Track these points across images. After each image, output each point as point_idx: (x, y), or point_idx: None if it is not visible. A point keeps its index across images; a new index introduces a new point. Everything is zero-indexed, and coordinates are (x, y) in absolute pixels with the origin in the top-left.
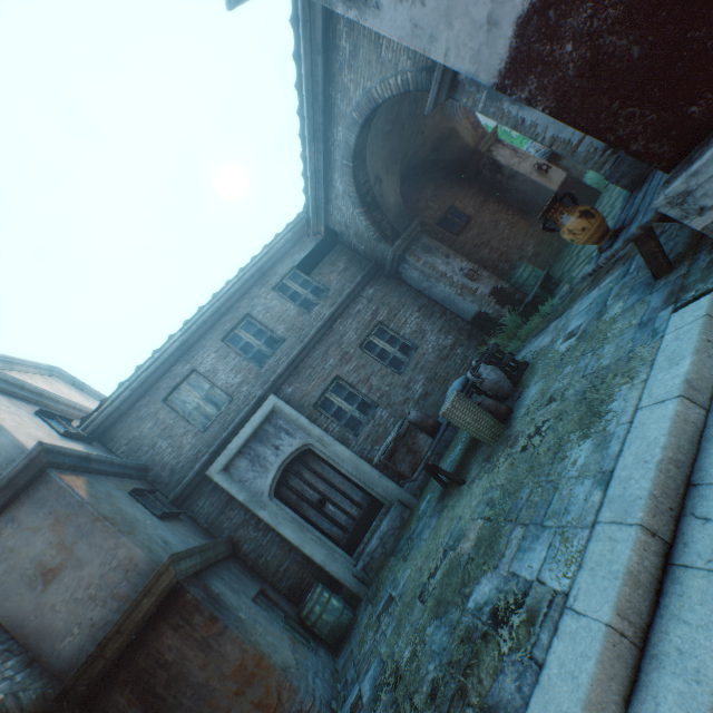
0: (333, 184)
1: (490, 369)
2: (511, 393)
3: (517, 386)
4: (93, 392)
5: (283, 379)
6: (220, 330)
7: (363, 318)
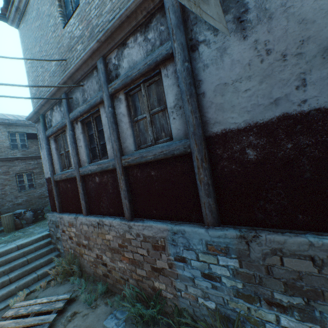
0: None
1: (31, 214)
2: (29, 223)
3: (36, 222)
4: None
5: None
6: None
7: (29, 166)
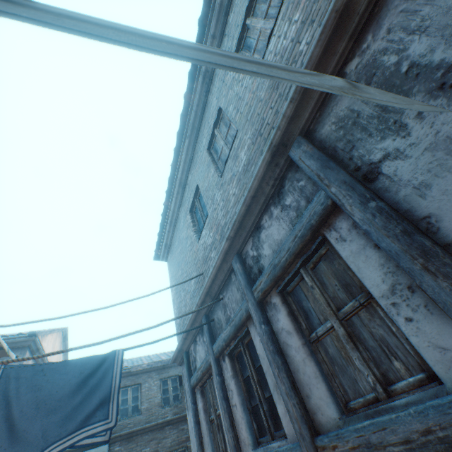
0: None
1: None
2: None
3: None
4: (66, 344)
5: (121, 438)
6: (124, 381)
7: (182, 435)
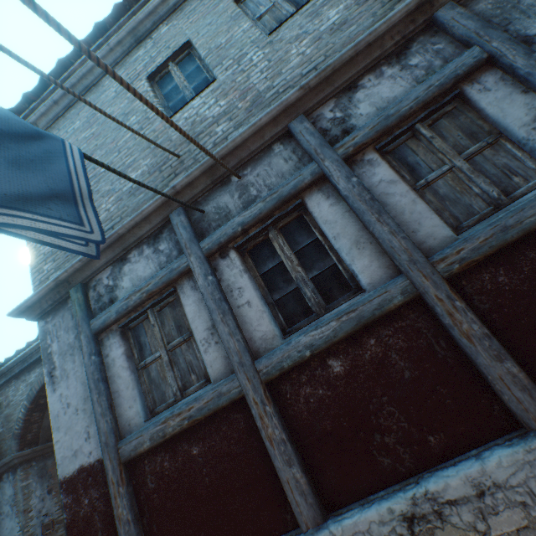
0: (32, 371)
1: None
2: None
3: None
4: None
5: None
6: None
7: None
